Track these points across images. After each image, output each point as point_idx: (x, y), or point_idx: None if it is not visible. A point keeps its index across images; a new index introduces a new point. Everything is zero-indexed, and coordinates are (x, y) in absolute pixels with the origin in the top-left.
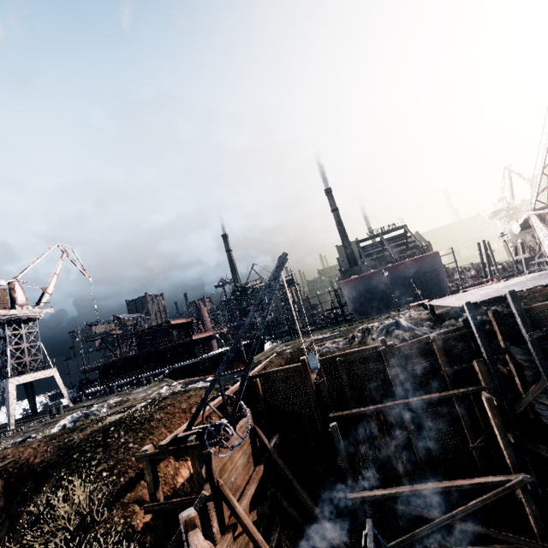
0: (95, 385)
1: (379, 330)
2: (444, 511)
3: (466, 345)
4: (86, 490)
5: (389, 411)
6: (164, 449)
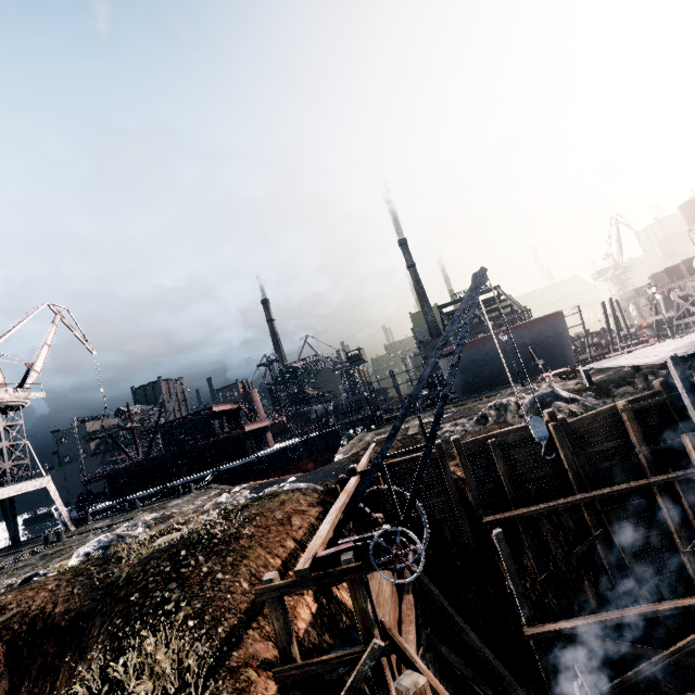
0: (104, 500)
1: (530, 404)
2: (653, 644)
3: (665, 416)
4: (171, 651)
5: (564, 510)
6: (306, 577)
